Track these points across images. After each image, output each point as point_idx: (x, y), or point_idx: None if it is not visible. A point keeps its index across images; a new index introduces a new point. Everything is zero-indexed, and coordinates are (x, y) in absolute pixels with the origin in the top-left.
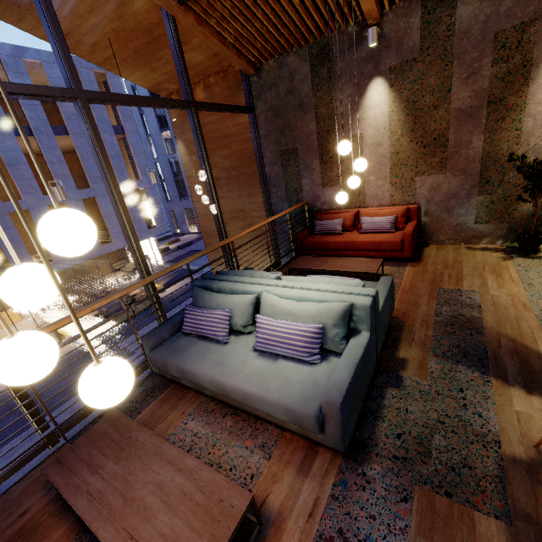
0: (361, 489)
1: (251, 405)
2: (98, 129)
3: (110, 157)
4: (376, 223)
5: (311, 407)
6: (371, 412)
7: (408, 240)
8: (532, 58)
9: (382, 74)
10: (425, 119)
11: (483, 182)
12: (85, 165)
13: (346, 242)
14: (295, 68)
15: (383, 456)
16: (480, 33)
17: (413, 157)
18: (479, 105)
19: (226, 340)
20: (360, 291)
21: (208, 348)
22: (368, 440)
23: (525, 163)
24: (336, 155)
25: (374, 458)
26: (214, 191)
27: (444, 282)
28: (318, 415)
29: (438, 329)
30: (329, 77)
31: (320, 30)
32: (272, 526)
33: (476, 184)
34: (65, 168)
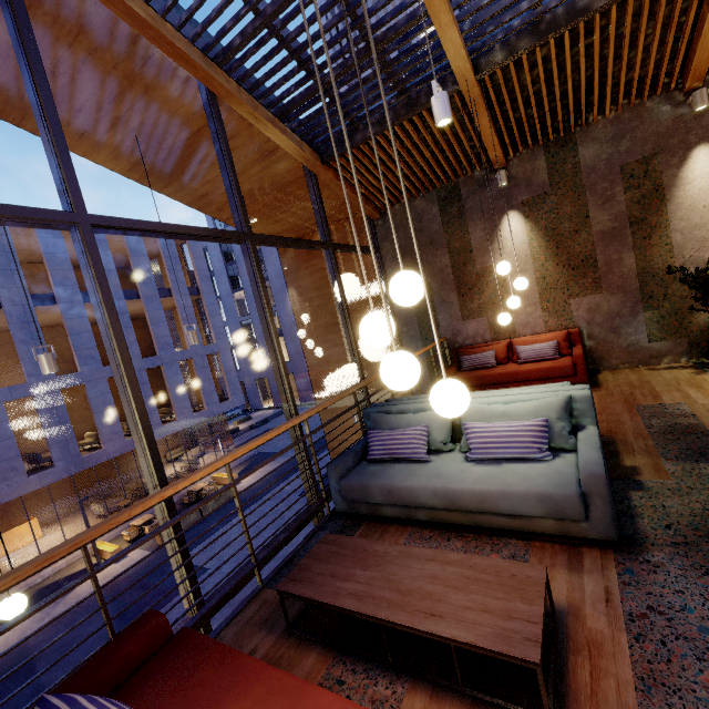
0: (651, 572)
1: (491, 507)
2: (172, 292)
3: (182, 320)
4: (536, 351)
5: (569, 489)
6: (623, 512)
7: (581, 363)
8: (662, 183)
9: (515, 207)
10: (568, 244)
11: (646, 297)
12: (155, 330)
13: (507, 373)
14: (423, 209)
15: (660, 544)
16: (606, 168)
17: (562, 280)
18: (621, 226)
19: (428, 458)
20: (571, 387)
21: (411, 467)
22: (635, 535)
23: (687, 274)
24: (475, 286)
25: (651, 547)
26: (351, 329)
27: (639, 400)
28: (580, 494)
29: (657, 438)
30: (460, 215)
31: (447, 176)
32: (568, 615)
33: (638, 300)
34: (132, 334)
